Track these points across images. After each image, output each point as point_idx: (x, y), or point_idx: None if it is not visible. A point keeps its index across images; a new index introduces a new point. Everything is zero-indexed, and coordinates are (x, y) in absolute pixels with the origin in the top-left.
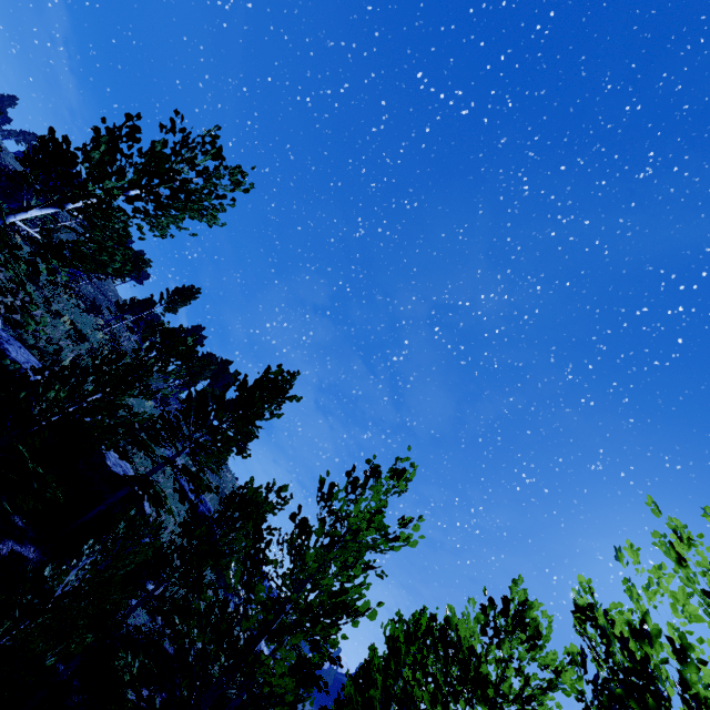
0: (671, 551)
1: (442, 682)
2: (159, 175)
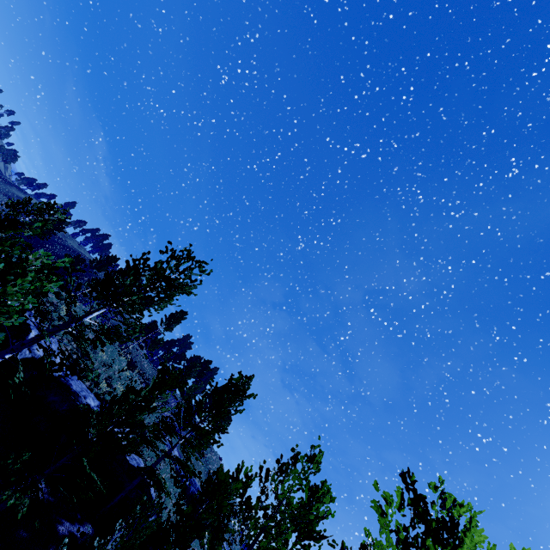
0: (379, 510)
1: None
2: (159, 281)
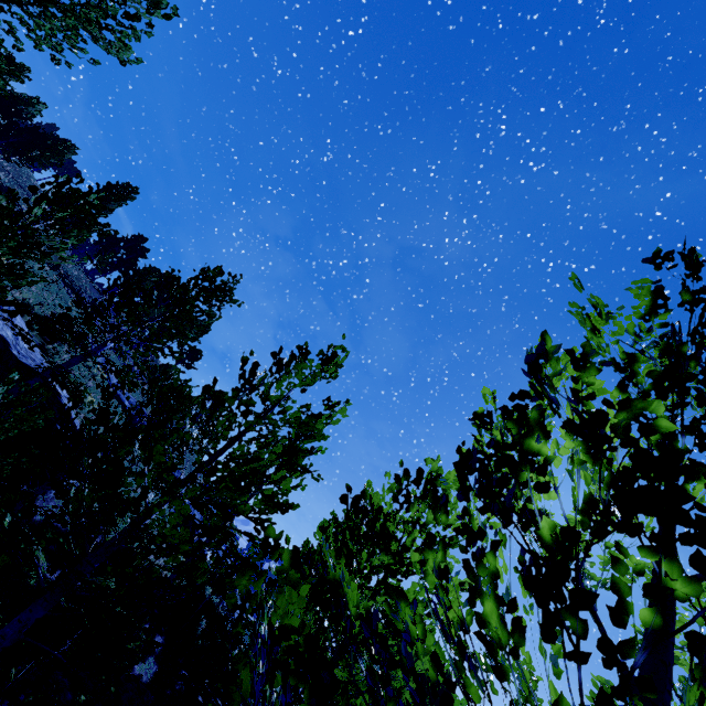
0: (587, 322)
1: (351, 543)
2: None
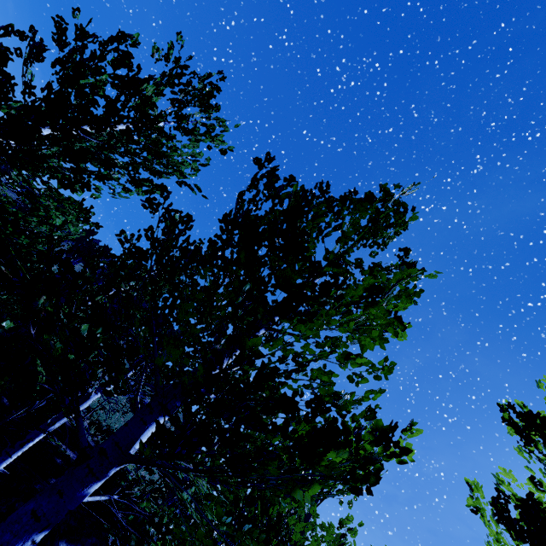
0: None
1: None
2: None
